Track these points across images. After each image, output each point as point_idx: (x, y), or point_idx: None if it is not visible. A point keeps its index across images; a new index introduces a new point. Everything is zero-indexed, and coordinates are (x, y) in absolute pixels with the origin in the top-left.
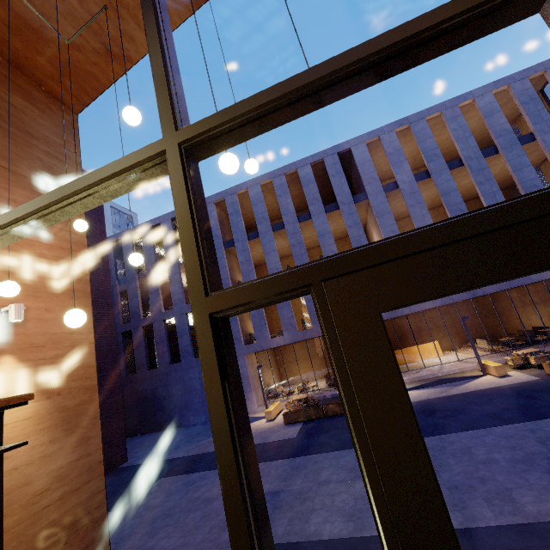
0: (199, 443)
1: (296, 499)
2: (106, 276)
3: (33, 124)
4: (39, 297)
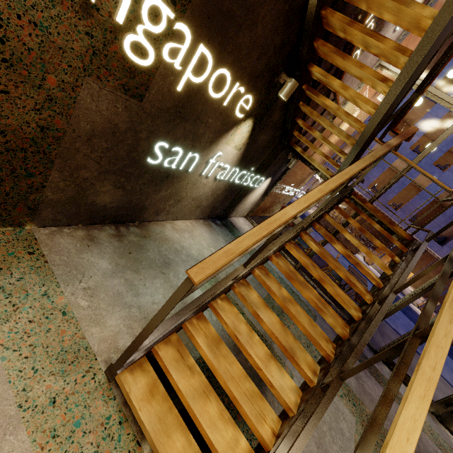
0: None
1: None
2: None
3: None
4: None
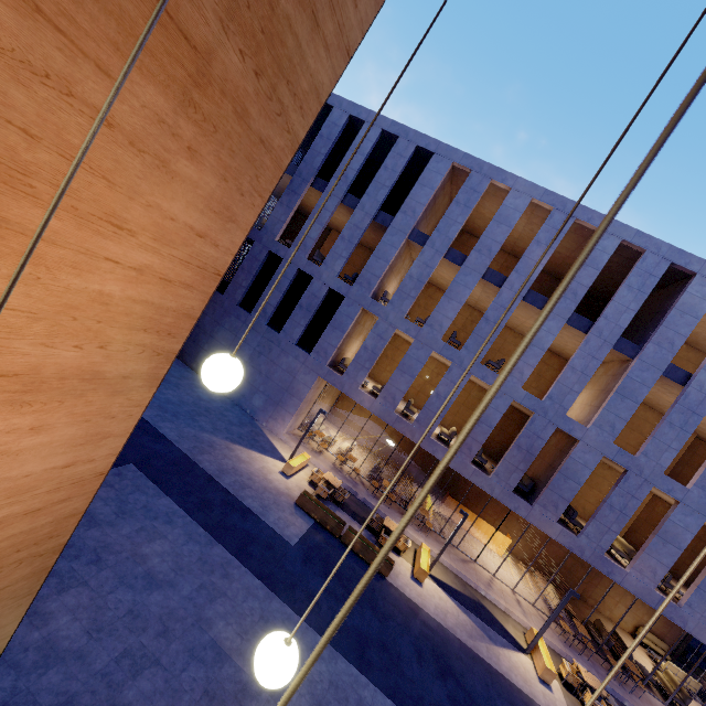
0: (200, 433)
1: (234, 700)
2: None
3: None
4: (28, 403)
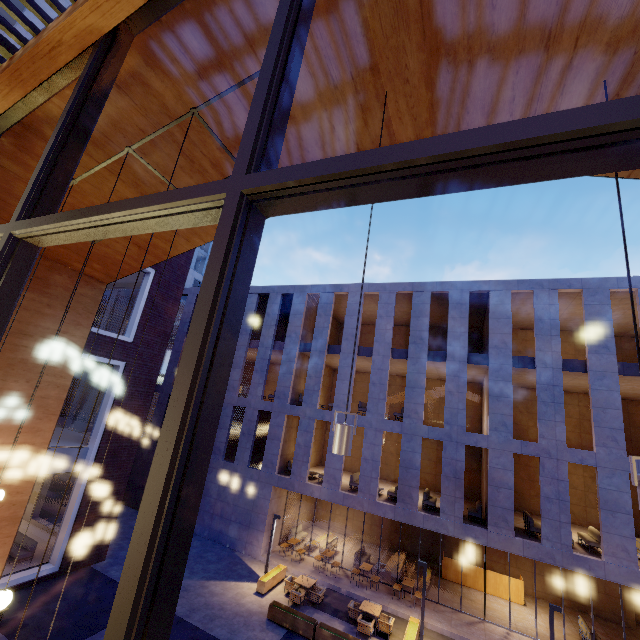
0: None
1: None
2: (162, 350)
3: (33, 318)
4: None
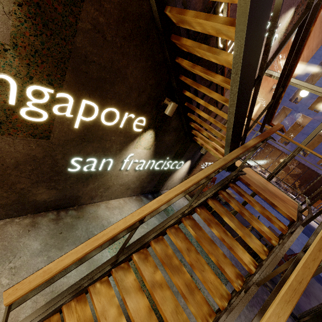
0: None
1: None
2: None
3: None
4: None
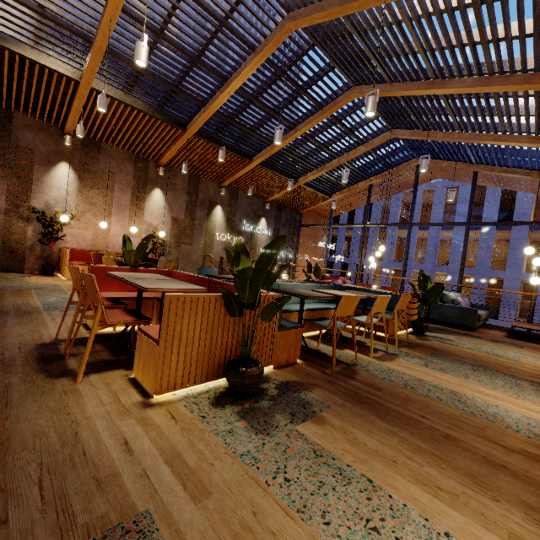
0: None
1: None
2: None
3: (318, 233)
4: None
